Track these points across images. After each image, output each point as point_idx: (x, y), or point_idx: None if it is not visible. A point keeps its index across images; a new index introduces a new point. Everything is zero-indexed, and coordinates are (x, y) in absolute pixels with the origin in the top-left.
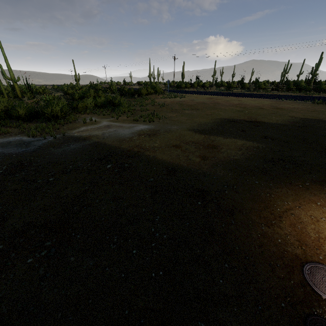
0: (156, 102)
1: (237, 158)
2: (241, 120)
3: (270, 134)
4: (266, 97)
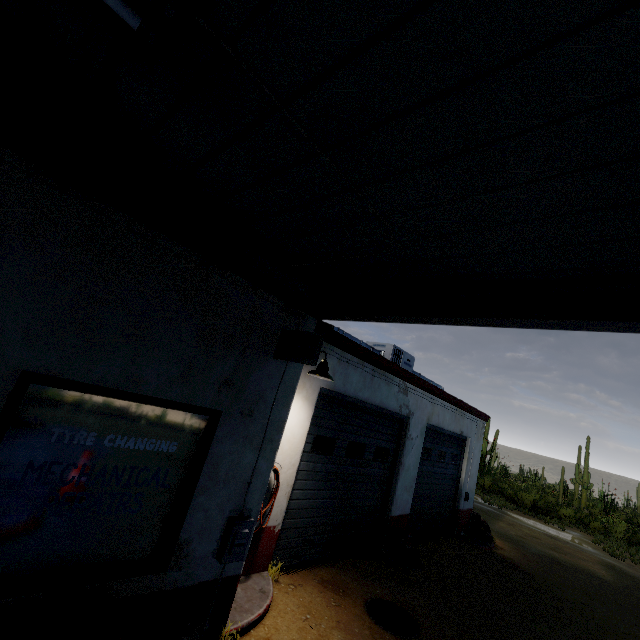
0: None
1: (538, 548)
2: None
3: None
4: None
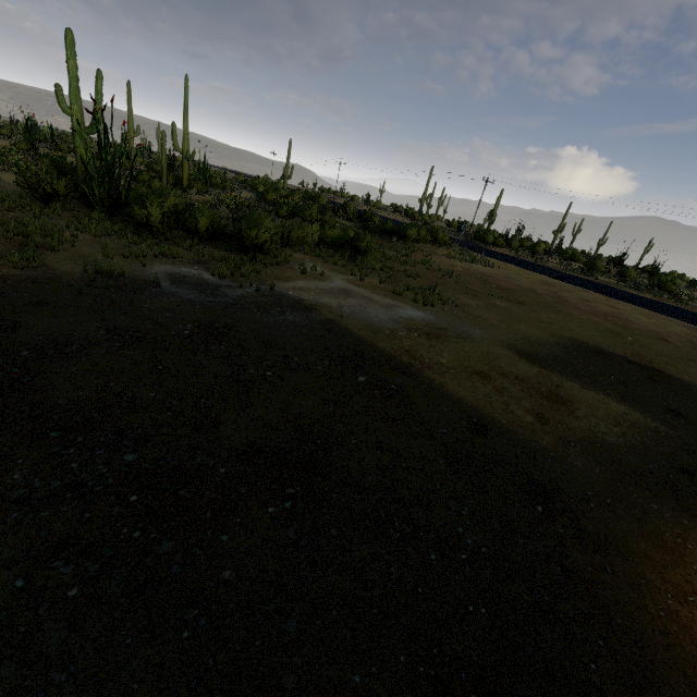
0: (434, 263)
1: (611, 440)
2: (618, 357)
3: (683, 408)
4: (677, 314)
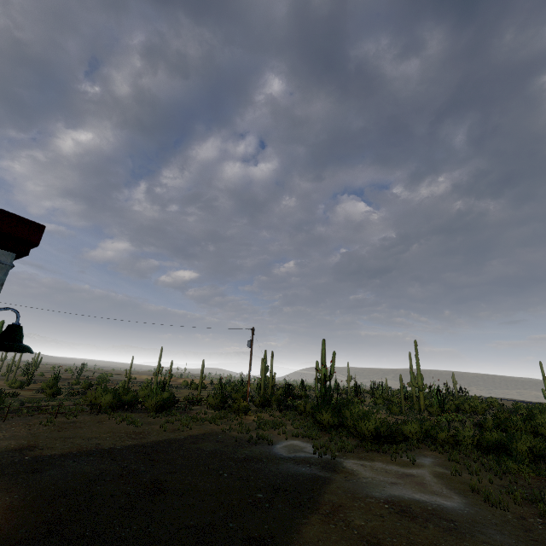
0: None
1: None
2: None
3: None
4: None
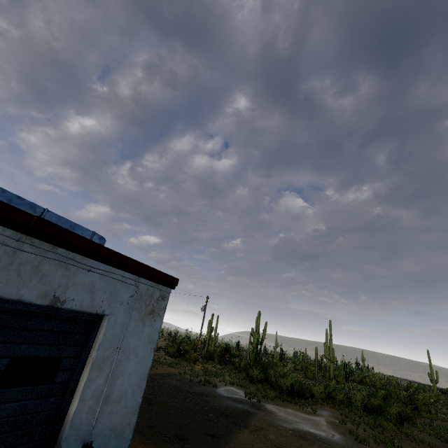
0: None
1: None
2: None
3: None
4: None
